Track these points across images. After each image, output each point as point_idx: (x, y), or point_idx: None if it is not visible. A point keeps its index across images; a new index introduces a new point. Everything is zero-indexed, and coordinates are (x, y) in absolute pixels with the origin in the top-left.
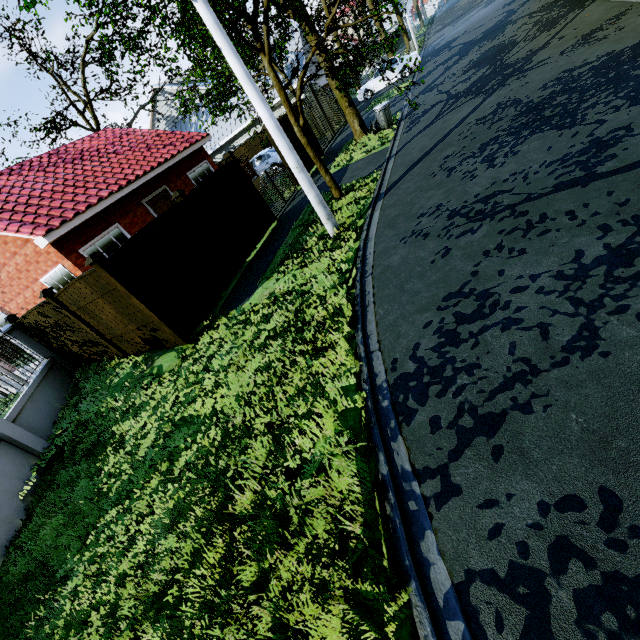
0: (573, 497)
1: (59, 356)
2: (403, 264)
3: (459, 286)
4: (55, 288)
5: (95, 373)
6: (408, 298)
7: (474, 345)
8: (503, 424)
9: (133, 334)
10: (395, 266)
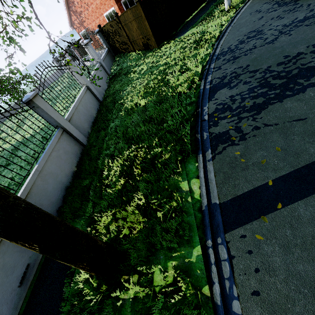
0: (242, 66)
1: (111, 48)
2: (244, 22)
3: (255, 29)
4: (108, 20)
5: (123, 57)
6: (238, 33)
7: (246, 44)
8: (239, 58)
9: (140, 40)
10: (241, 23)
